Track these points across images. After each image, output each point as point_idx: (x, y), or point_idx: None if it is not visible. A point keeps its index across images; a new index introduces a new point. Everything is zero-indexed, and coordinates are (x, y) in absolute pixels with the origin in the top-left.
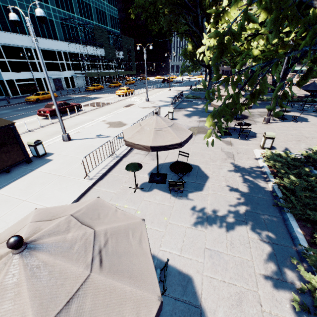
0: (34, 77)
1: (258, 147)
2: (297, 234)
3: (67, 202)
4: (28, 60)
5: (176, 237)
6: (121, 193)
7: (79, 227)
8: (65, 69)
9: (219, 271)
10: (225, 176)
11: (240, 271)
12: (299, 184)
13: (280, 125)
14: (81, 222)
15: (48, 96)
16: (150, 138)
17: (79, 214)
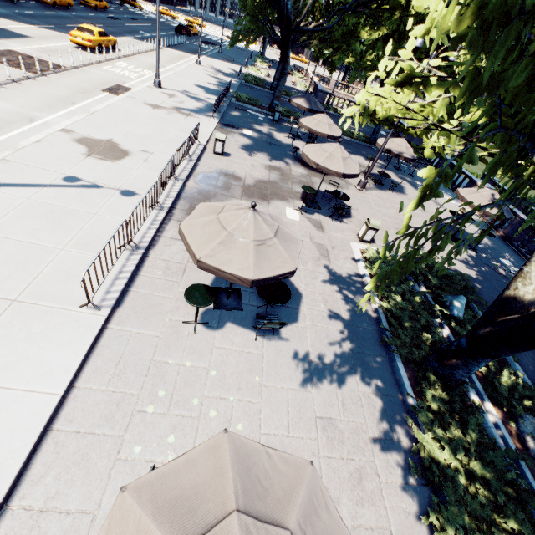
0: None
1: (355, 238)
2: (404, 380)
3: (65, 372)
4: None
5: (278, 408)
6: (170, 336)
7: (266, 533)
8: None
9: (336, 446)
10: (322, 292)
11: (356, 441)
12: (407, 311)
13: (376, 196)
14: (258, 518)
15: None
16: (250, 262)
17: (242, 499)
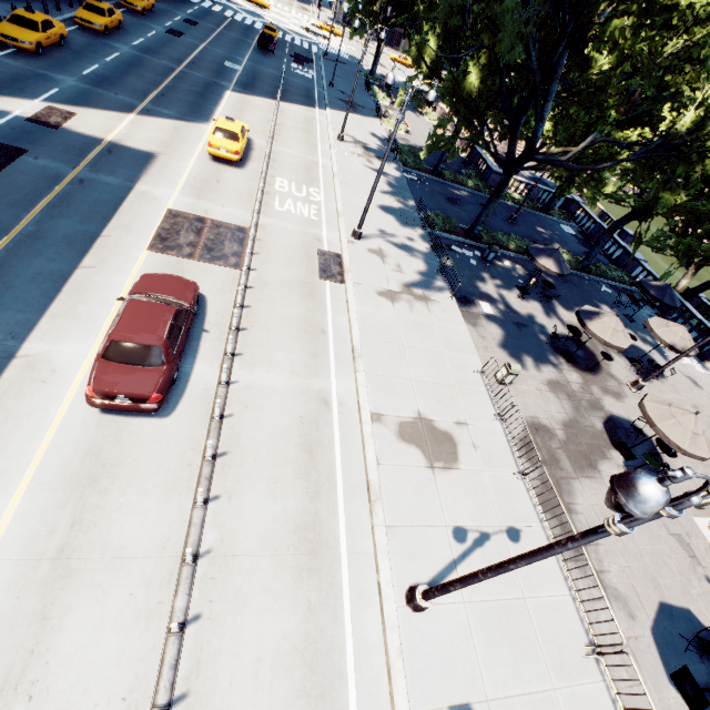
0: None
1: None
2: None
3: None
4: None
5: None
6: None
7: None
8: None
9: None
10: None
11: None
12: None
13: None
14: None
15: None
16: None
17: None
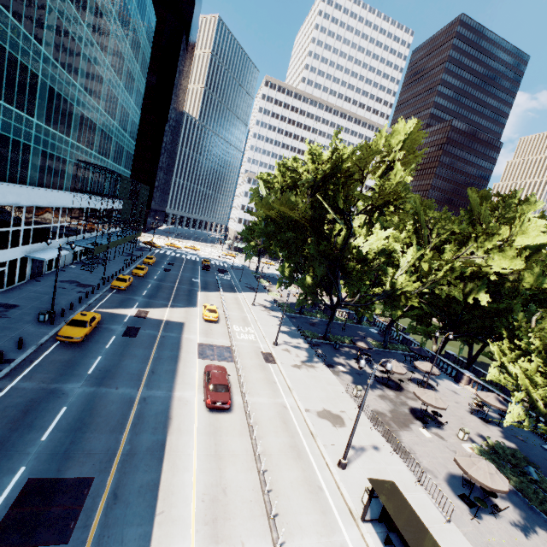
0: (8, 257)
1: (458, 439)
2: None
3: None
4: (11, 227)
5: None
6: (475, 528)
7: None
8: (55, 236)
9: None
10: None
11: None
12: (523, 483)
13: None
14: None
15: (95, 323)
16: (502, 483)
17: None
